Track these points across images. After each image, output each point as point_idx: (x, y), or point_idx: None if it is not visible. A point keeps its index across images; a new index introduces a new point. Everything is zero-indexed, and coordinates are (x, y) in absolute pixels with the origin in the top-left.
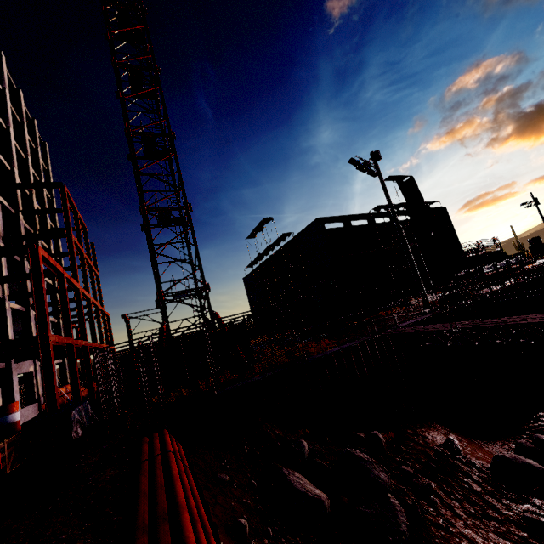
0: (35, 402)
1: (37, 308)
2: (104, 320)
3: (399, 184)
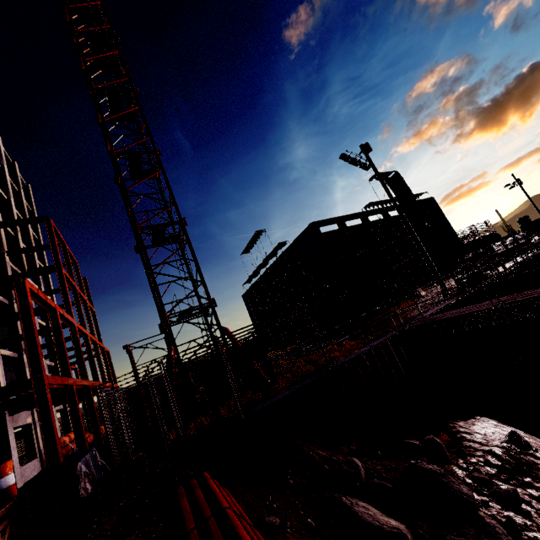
0: (36, 457)
1: (28, 347)
2: (105, 356)
3: (386, 180)
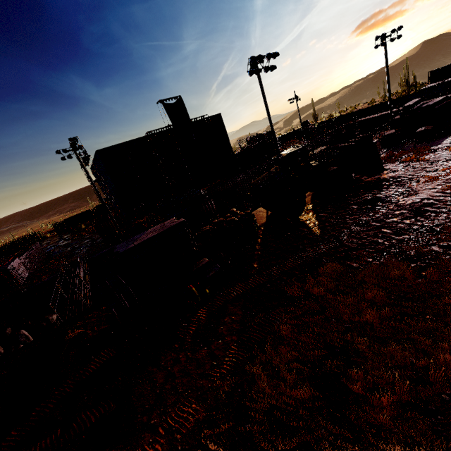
0: None
1: None
2: None
3: (166, 109)
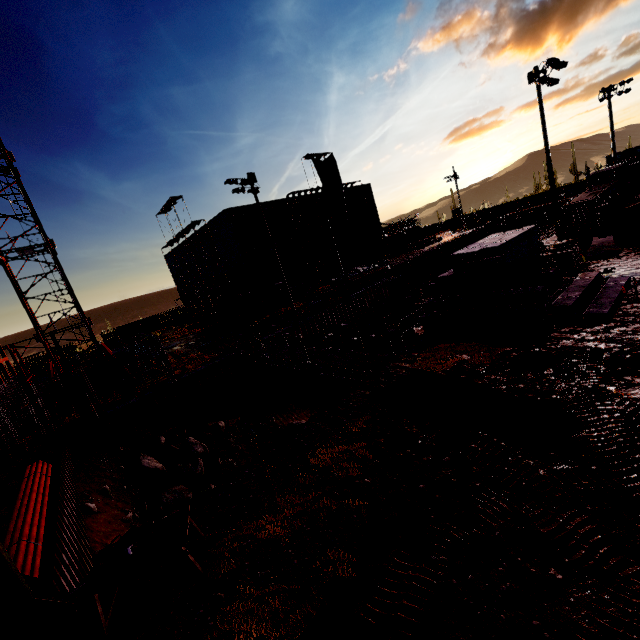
0: None
1: None
2: None
3: (316, 166)
